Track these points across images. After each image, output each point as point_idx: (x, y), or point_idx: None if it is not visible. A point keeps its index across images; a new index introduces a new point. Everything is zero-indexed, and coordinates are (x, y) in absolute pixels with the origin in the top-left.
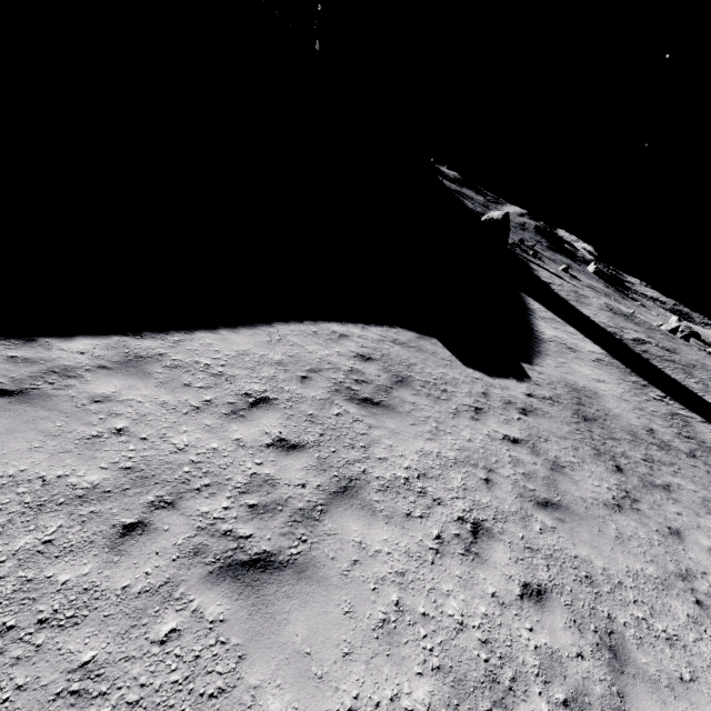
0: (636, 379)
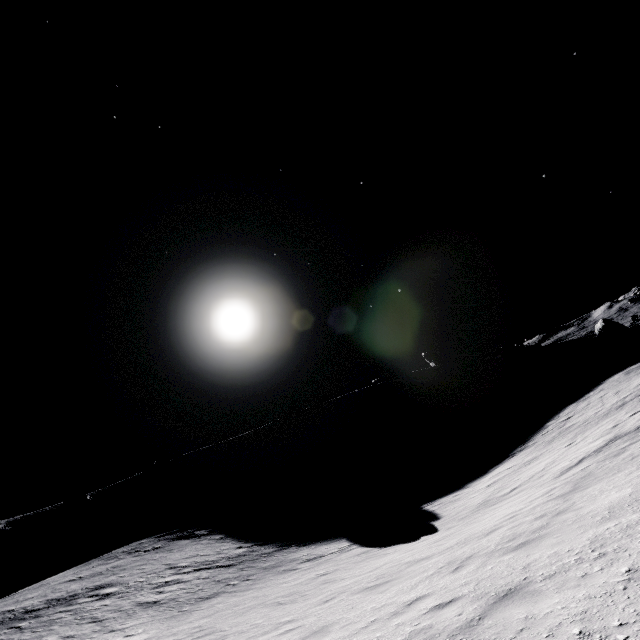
0: None
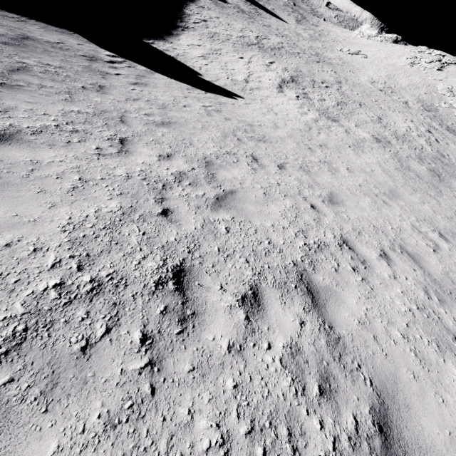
0: (244, 0)
